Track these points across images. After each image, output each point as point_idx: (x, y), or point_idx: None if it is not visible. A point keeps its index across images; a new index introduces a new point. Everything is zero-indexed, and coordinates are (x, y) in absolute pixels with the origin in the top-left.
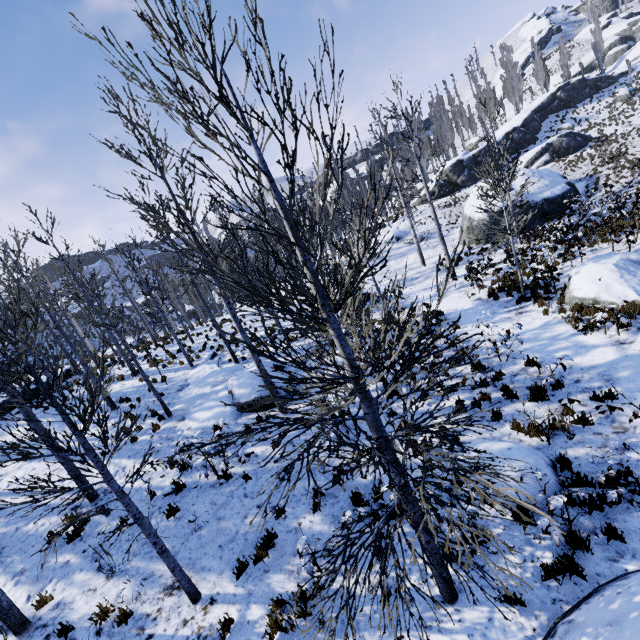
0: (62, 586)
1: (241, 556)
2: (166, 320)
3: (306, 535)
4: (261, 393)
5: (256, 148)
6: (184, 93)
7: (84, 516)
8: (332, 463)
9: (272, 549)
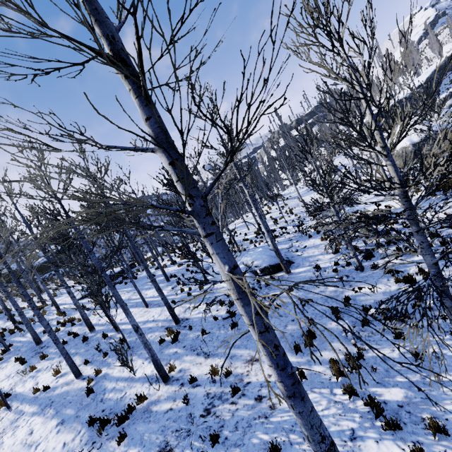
0: (178, 362)
1: (292, 344)
2: (194, 227)
3: (336, 332)
4: (269, 263)
5: (349, 62)
6: (330, 33)
7: (175, 331)
8: (338, 296)
9: (314, 340)
